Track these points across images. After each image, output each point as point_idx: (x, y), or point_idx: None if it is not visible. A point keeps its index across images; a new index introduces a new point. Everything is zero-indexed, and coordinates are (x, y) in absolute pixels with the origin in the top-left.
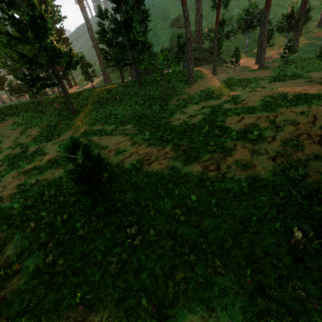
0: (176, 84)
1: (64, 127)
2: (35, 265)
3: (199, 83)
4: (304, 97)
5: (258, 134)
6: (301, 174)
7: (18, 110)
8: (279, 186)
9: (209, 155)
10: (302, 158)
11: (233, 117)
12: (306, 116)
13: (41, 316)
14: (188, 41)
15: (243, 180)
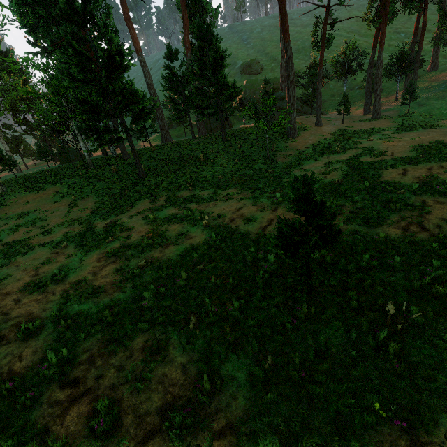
0: (274, 138)
1: (135, 195)
2: (245, 374)
3: (304, 136)
4: None
5: None
6: None
7: (59, 177)
8: None
9: (395, 214)
10: None
11: (390, 170)
12: None
13: (332, 446)
14: (290, 85)
15: None
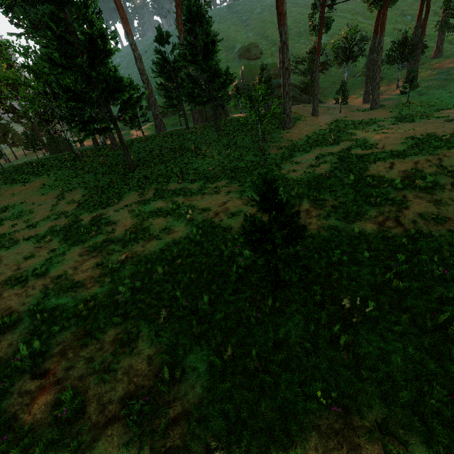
0: (268, 129)
1: (123, 188)
2: (206, 365)
3: (299, 126)
4: None
5: (433, 180)
6: None
7: (47, 168)
8: None
9: (375, 209)
10: None
11: (378, 163)
12: None
13: (273, 429)
14: (285, 72)
15: (447, 236)
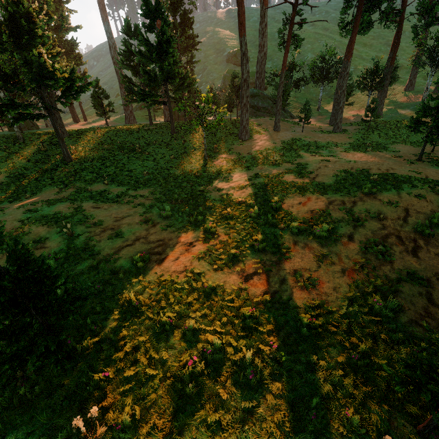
0: (224, 138)
1: (46, 181)
2: None
3: (255, 140)
4: (391, 180)
5: (330, 229)
6: (390, 308)
7: None
8: (358, 328)
9: (255, 255)
10: (390, 276)
11: (296, 196)
12: (395, 209)
13: None
14: (244, 83)
15: (303, 309)
